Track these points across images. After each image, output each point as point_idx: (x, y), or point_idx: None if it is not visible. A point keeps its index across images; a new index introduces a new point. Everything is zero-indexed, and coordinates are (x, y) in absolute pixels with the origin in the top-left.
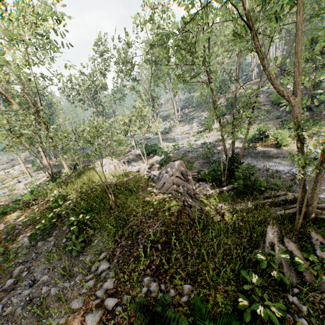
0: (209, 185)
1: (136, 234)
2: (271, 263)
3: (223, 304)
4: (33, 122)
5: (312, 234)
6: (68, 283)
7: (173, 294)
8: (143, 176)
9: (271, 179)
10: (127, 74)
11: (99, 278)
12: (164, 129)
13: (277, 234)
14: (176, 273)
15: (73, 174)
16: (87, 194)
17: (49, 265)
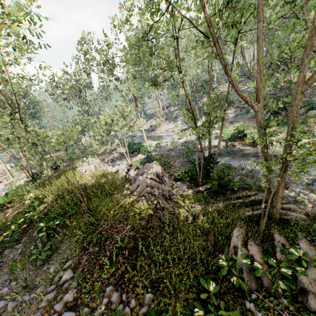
0: (186, 184)
1: (104, 240)
2: (231, 268)
3: (182, 314)
4: (9, 123)
5: (275, 236)
6: (28, 295)
7: (134, 304)
8: (121, 178)
9: (246, 178)
10: (111, 74)
11: (61, 289)
12: (150, 127)
13: (242, 236)
14: (140, 281)
15: (54, 175)
16: (62, 197)
17: (12, 276)
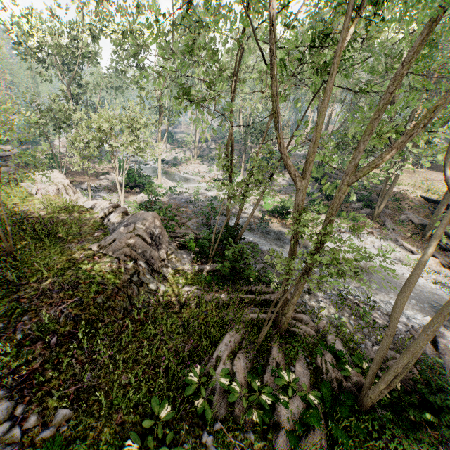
0: (191, 257)
1: (21, 314)
2: (201, 387)
3: (106, 445)
4: None
5: (273, 351)
6: None
7: (32, 424)
8: (94, 220)
9: (270, 268)
10: (133, 55)
11: None
12: (173, 159)
13: (234, 345)
14: (59, 388)
15: None
16: None
17: None
